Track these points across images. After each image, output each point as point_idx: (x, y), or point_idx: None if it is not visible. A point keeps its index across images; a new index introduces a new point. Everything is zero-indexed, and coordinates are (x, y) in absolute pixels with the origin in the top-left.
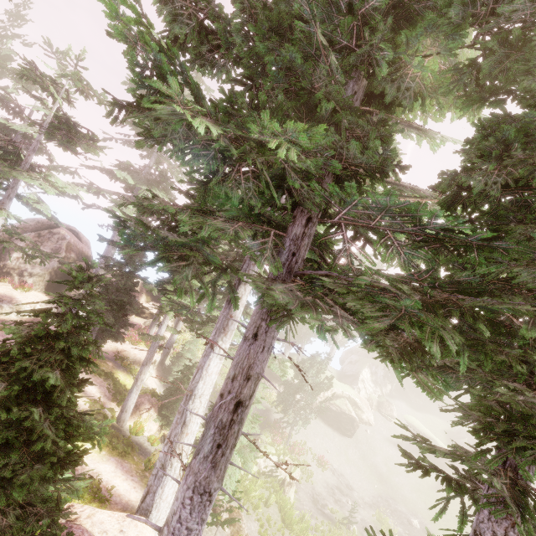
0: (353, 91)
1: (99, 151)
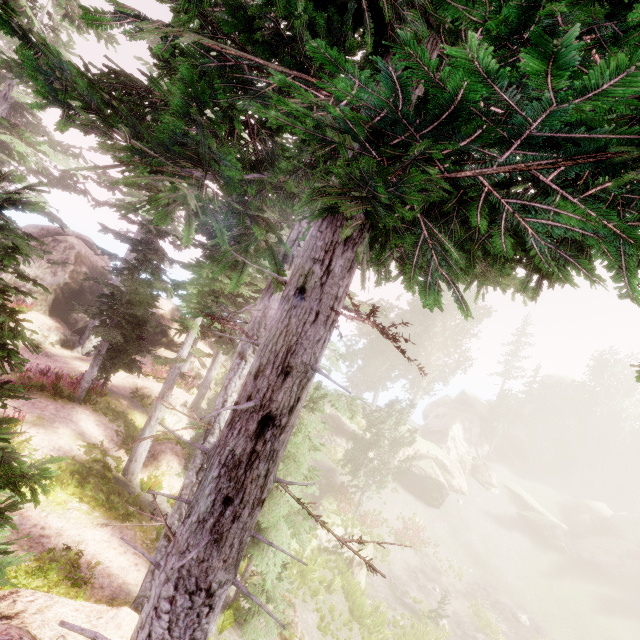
0: None
1: None
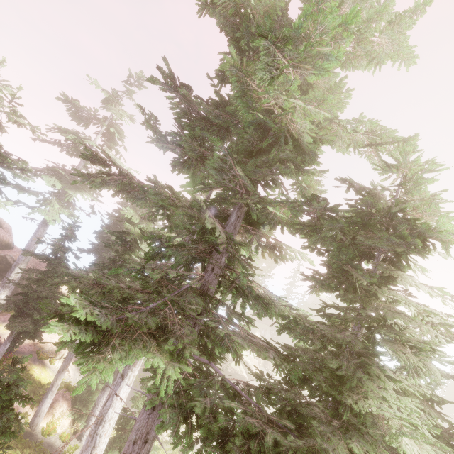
0: (236, 216)
1: (29, 178)
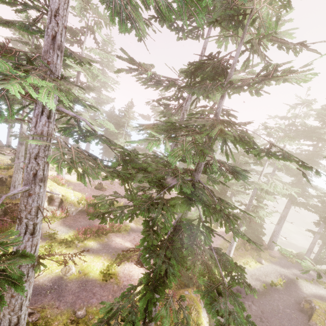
0: None
1: None
